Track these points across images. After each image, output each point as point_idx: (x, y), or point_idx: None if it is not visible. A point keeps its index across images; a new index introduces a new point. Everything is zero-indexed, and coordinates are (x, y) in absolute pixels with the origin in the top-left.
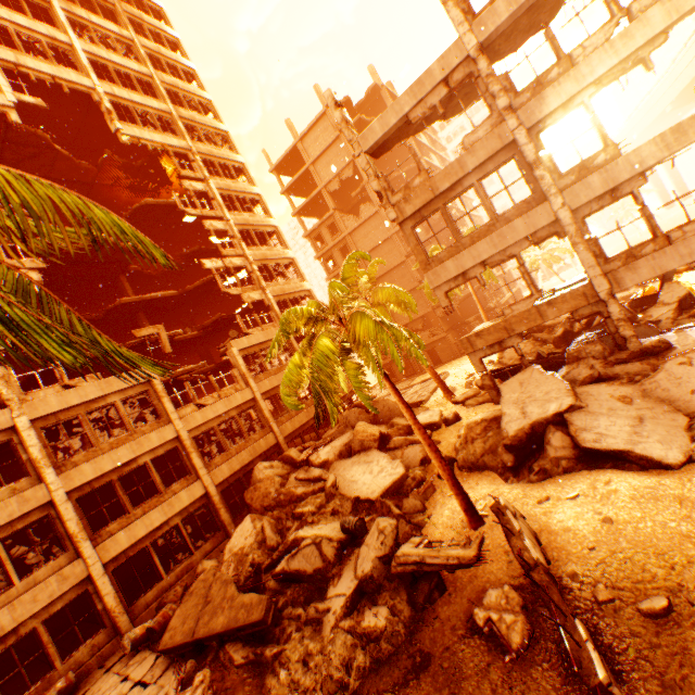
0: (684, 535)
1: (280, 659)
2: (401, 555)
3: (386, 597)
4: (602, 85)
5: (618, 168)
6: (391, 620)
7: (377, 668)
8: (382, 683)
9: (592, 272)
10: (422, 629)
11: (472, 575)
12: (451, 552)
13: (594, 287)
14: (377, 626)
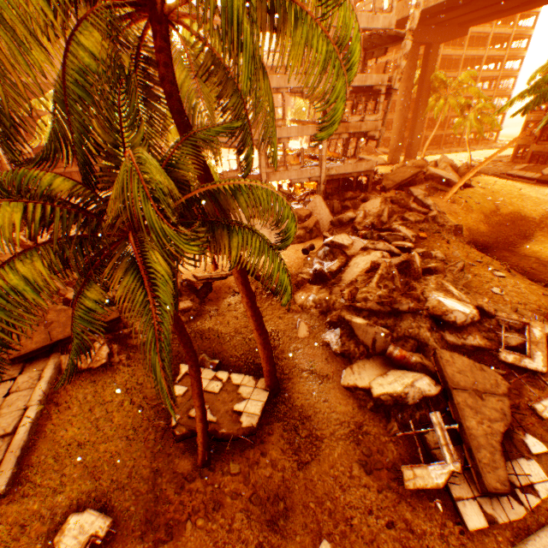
0: (287, 262)
1: (136, 332)
2: (201, 276)
3: (186, 298)
4: (291, 92)
5: (284, 131)
6: (193, 304)
7: (193, 319)
8: (201, 320)
9: (263, 170)
10: (208, 303)
11: (224, 283)
12: (222, 273)
13: (262, 177)
14: (189, 306)
